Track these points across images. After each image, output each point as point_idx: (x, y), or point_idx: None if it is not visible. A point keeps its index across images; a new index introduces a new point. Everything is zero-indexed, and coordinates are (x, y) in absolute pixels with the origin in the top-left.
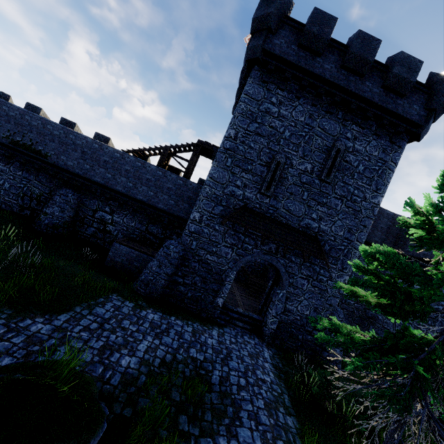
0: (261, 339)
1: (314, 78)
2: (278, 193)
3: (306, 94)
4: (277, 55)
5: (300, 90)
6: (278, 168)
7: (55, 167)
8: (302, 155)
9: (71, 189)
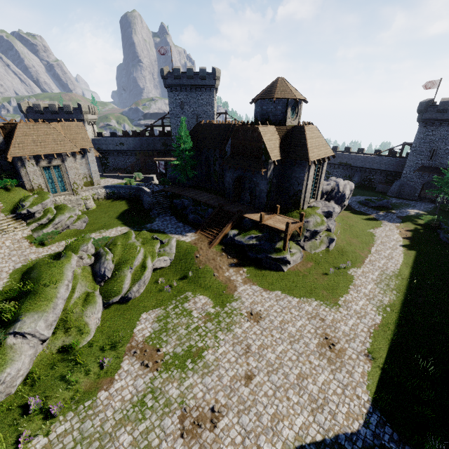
0: (434, 204)
1: (445, 120)
2: (435, 159)
3: (443, 124)
4: (428, 119)
5: (440, 124)
6: (434, 151)
7: (353, 167)
8: (444, 144)
9: (358, 172)
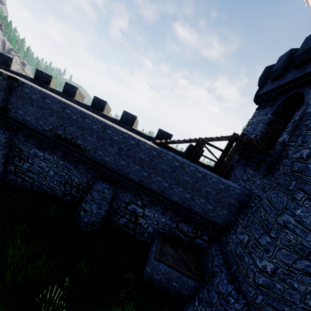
0: None
1: None
2: None
3: None
4: None
5: None
6: None
7: (92, 161)
8: None
9: (106, 182)
